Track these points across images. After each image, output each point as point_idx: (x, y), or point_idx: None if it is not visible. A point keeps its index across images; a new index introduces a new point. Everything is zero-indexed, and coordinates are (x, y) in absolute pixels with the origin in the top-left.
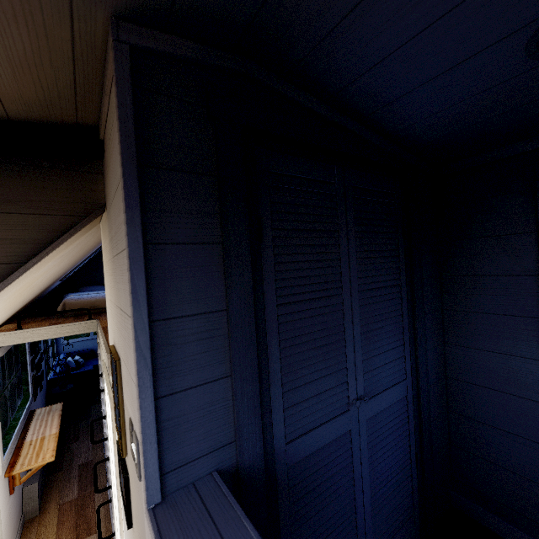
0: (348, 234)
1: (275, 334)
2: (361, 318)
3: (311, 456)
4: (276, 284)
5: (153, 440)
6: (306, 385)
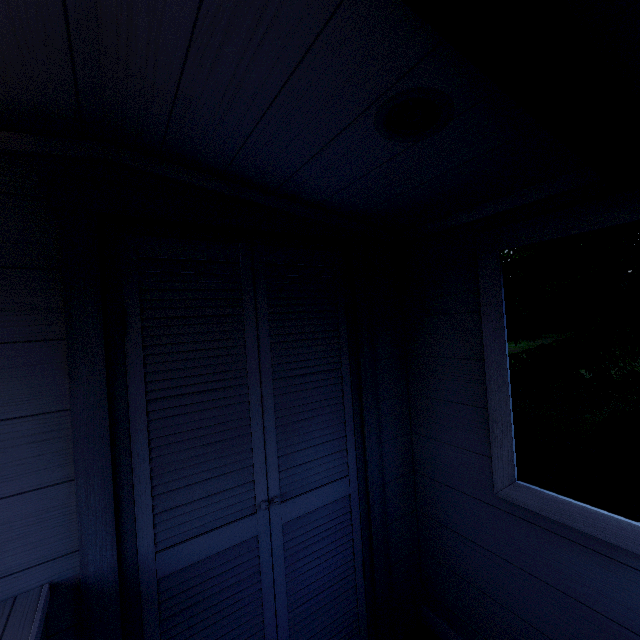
0: (258, 317)
1: (143, 432)
2: (277, 409)
3: (196, 565)
4: (147, 377)
5: None
6: (191, 486)
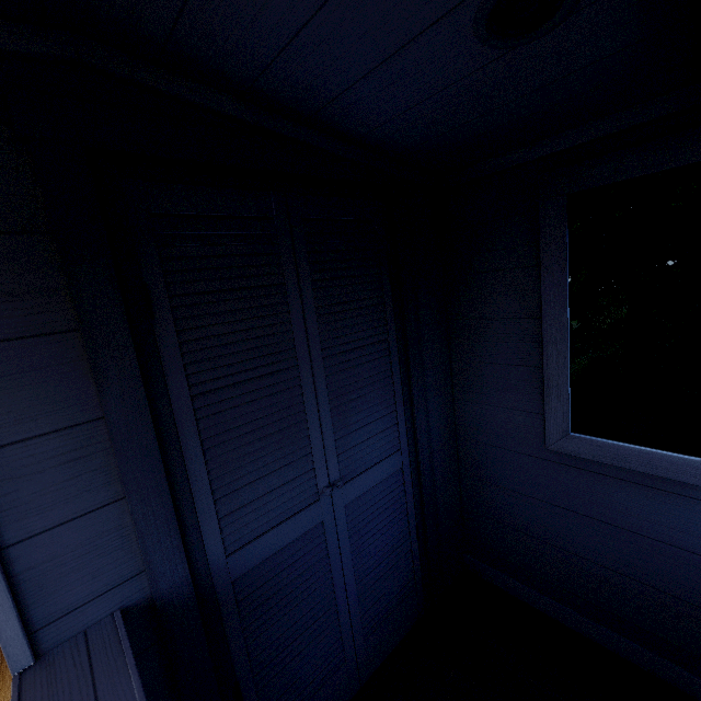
0: (301, 286)
1: (194, 434)
2: (330, 391)
3: (267, 560)
4: (187, 369)
5: (5, 599)
6: (252, 484)
